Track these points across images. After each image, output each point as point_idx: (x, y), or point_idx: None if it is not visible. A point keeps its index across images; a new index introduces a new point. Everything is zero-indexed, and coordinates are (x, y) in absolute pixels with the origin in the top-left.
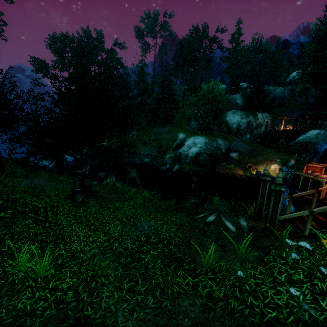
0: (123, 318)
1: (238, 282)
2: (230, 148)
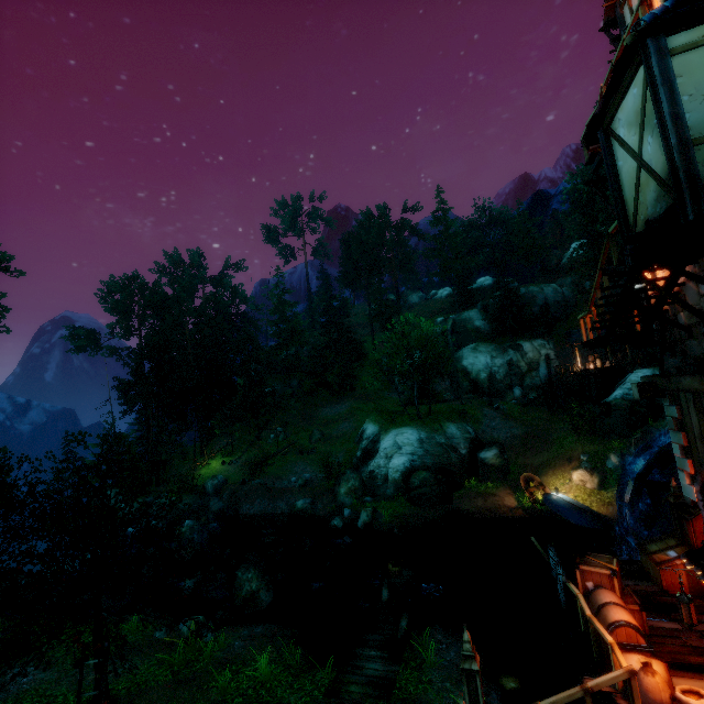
0: None
1: None
2: (478, 439)
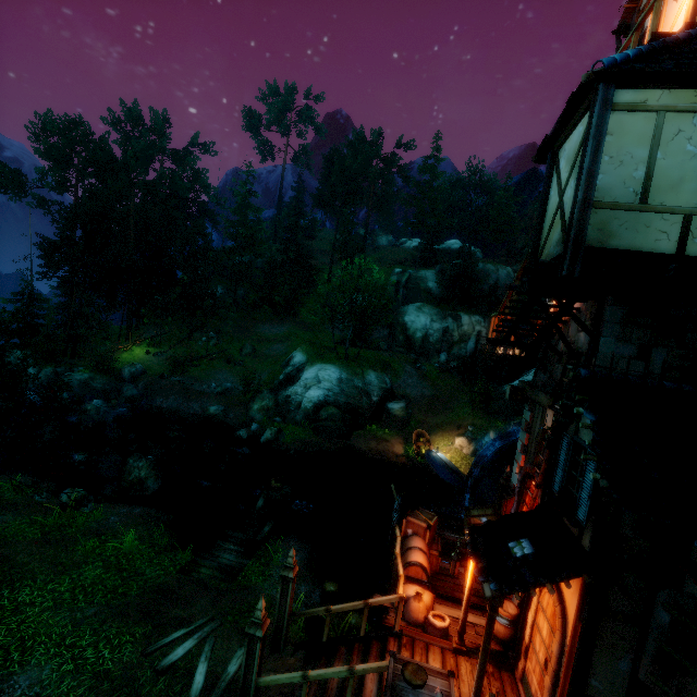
0: None
1: None
2: (392, 391)
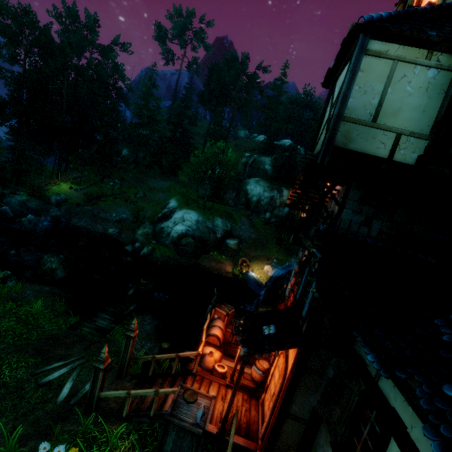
0: None
1: None
2: (231, 232)
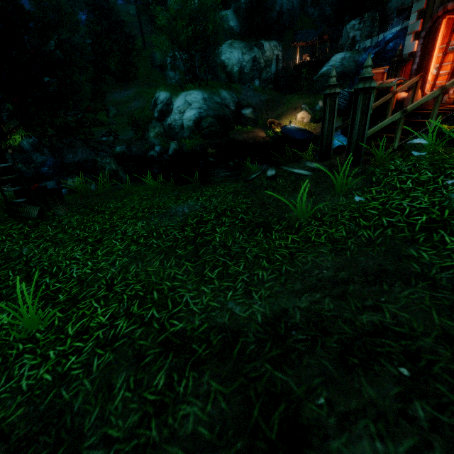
0: (242, 306)
1: (357, 213)
2: (239, 104)
